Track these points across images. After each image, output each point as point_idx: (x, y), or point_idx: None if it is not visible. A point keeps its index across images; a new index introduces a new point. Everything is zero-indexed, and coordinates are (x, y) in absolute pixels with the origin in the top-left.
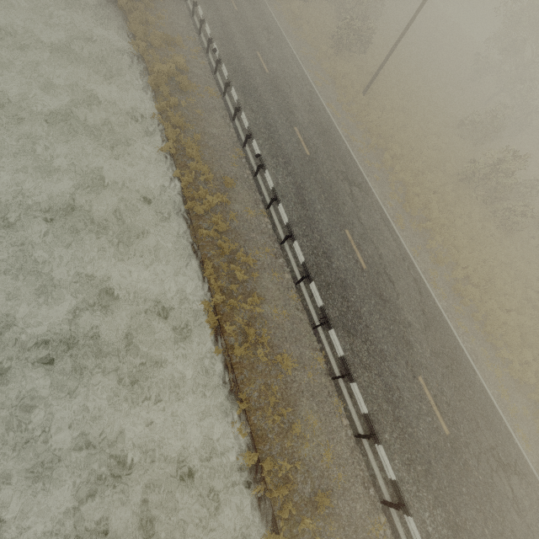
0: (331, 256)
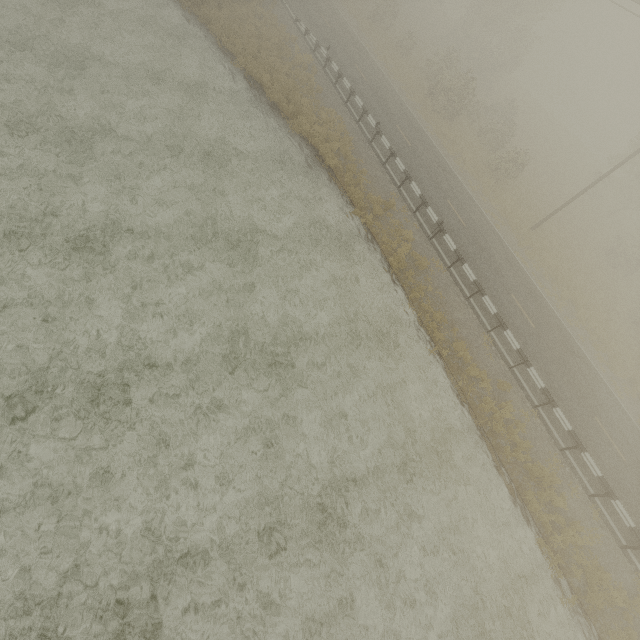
0: (599, 454)
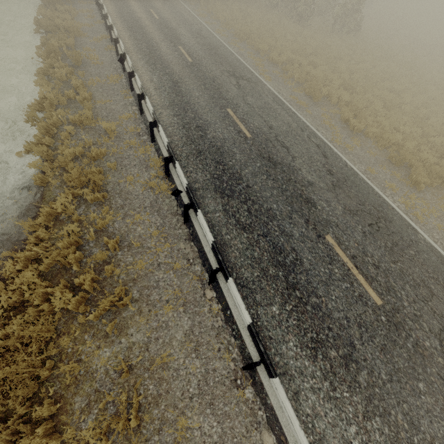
0: (133, 14)
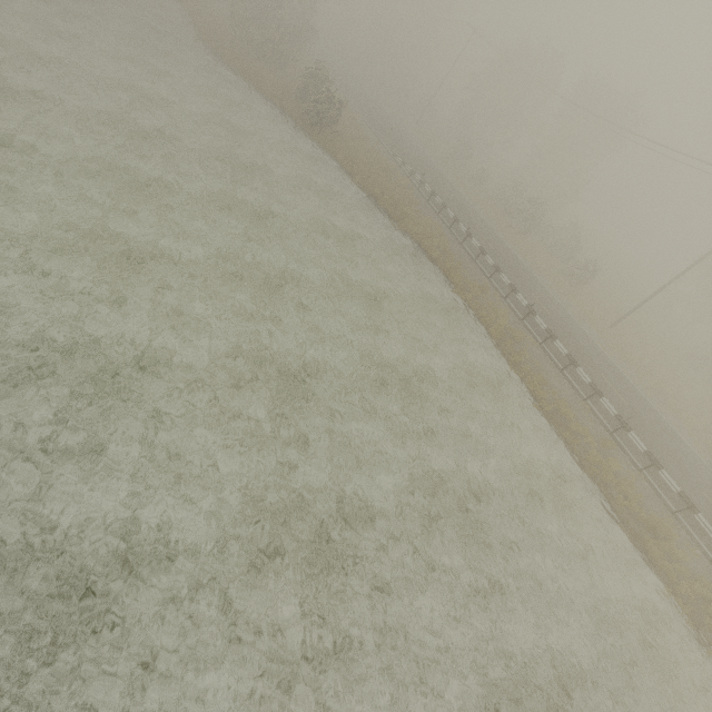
0: None
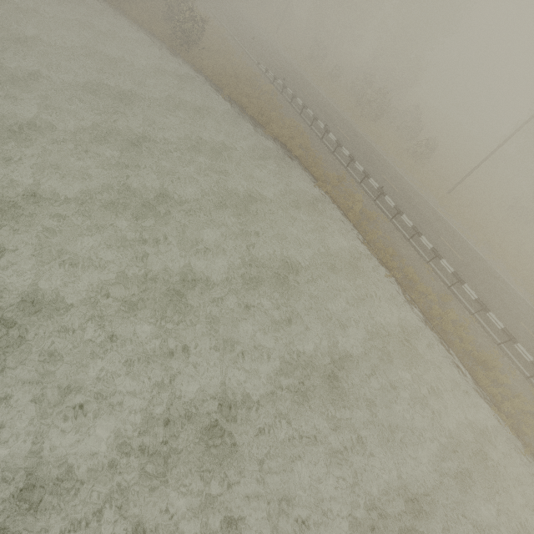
0: (529, 348)
